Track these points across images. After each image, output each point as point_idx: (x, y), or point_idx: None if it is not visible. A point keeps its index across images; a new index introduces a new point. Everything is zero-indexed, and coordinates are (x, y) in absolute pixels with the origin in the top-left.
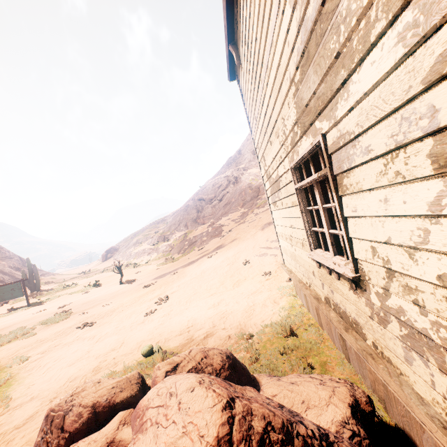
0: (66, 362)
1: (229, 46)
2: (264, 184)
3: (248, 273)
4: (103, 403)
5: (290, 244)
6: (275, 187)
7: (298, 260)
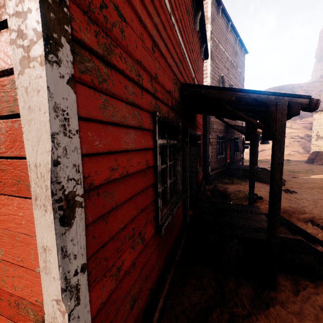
0: (266, 160)
1: (319, 111)
2: (312, 136)
3: (288, 156)
4: (319, 151)
5: (319, 148)
6: (320, 138)
7: (322, 150)
